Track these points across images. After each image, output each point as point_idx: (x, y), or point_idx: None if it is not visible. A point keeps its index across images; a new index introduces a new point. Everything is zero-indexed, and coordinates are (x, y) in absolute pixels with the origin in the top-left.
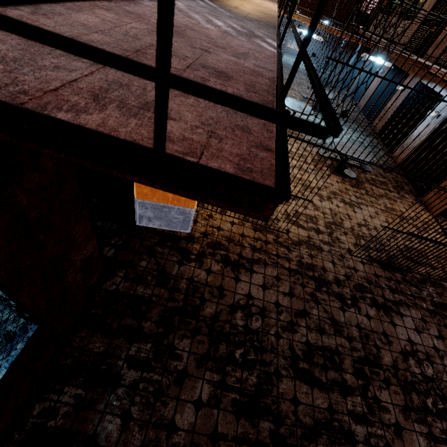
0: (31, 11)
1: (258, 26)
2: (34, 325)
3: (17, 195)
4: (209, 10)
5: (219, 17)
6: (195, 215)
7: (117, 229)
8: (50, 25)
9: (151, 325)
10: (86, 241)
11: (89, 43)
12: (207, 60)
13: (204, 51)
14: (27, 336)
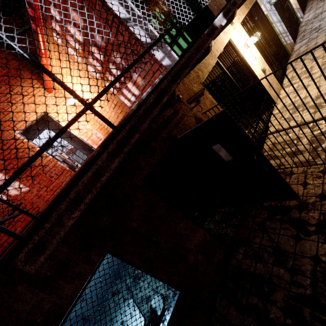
0: None
1: None
2: (178, 291)
3: (130, 224)
4: None
5: None
6: (302, 177)
7: (233, 211)
8: None
9: (276, 311)
10: (193, 232)
11: None
12: None
13: None
14: (175, 299)
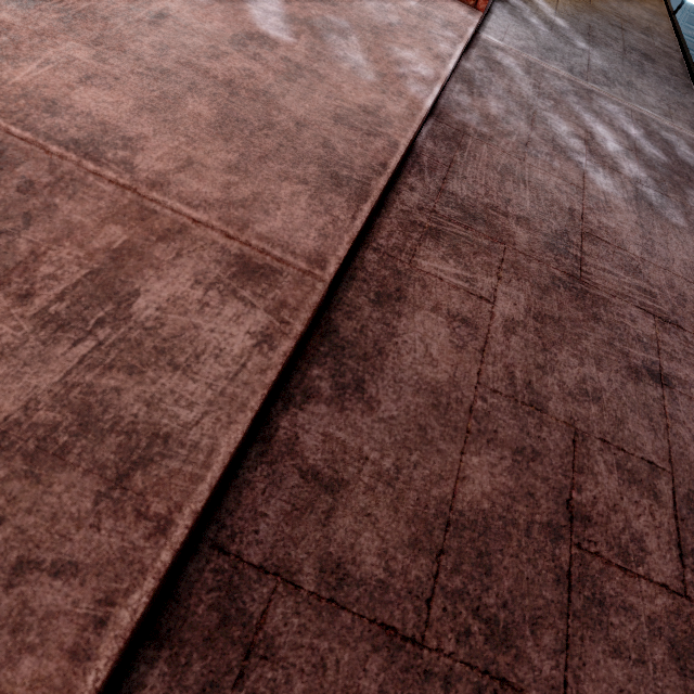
0: (334, 384)
1: (664, 100)
2: None
3: None
4: (566, 67)
5: (595, 100)
6: None
7: None
8: (389, 464)
9: None
10: None
11: (484, 544)
12: (687, 455)
13: (660, 383)
14: None
